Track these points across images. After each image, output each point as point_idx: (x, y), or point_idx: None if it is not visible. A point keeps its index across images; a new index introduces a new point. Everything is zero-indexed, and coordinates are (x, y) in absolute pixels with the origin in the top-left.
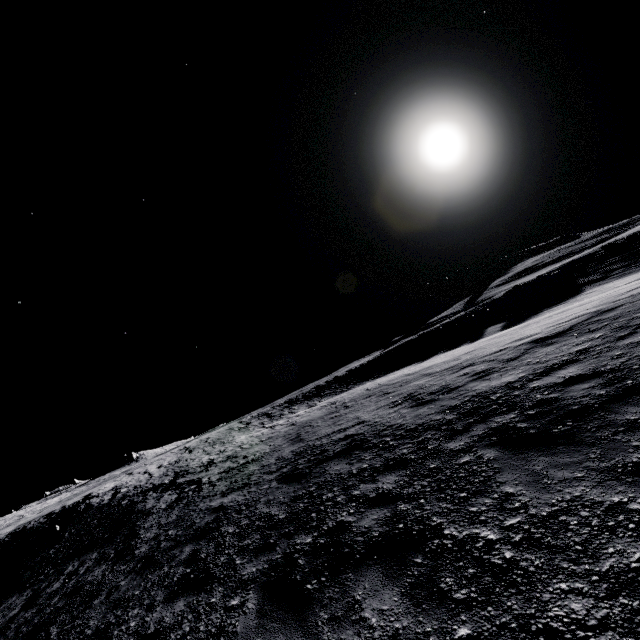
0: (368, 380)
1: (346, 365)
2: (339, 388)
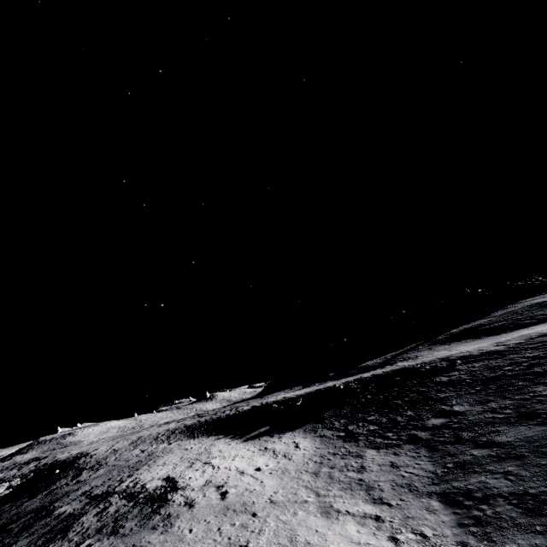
0: (207, 434)
1: (285, 389)
2: (199, 432)
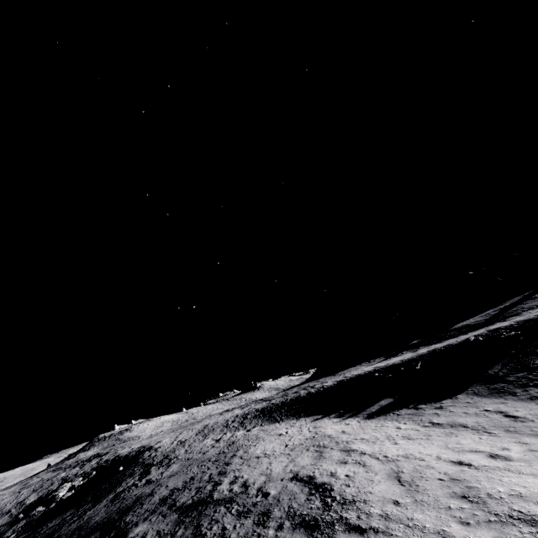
0: (294, 416)
1: (359, 364)
2: (280, 415)
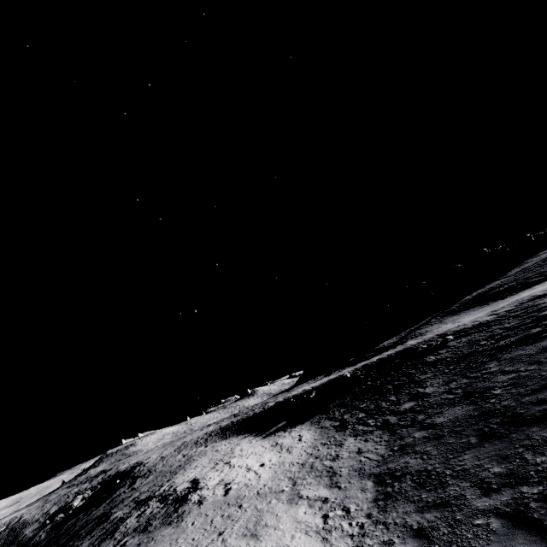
0: (237, 434)
1: (310, 379)
2: (230, 433)
